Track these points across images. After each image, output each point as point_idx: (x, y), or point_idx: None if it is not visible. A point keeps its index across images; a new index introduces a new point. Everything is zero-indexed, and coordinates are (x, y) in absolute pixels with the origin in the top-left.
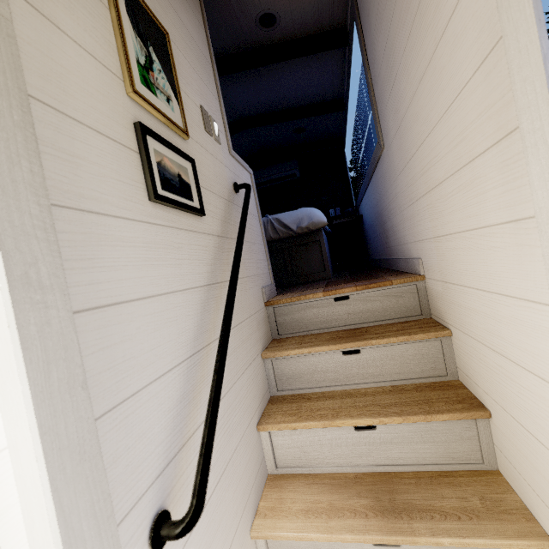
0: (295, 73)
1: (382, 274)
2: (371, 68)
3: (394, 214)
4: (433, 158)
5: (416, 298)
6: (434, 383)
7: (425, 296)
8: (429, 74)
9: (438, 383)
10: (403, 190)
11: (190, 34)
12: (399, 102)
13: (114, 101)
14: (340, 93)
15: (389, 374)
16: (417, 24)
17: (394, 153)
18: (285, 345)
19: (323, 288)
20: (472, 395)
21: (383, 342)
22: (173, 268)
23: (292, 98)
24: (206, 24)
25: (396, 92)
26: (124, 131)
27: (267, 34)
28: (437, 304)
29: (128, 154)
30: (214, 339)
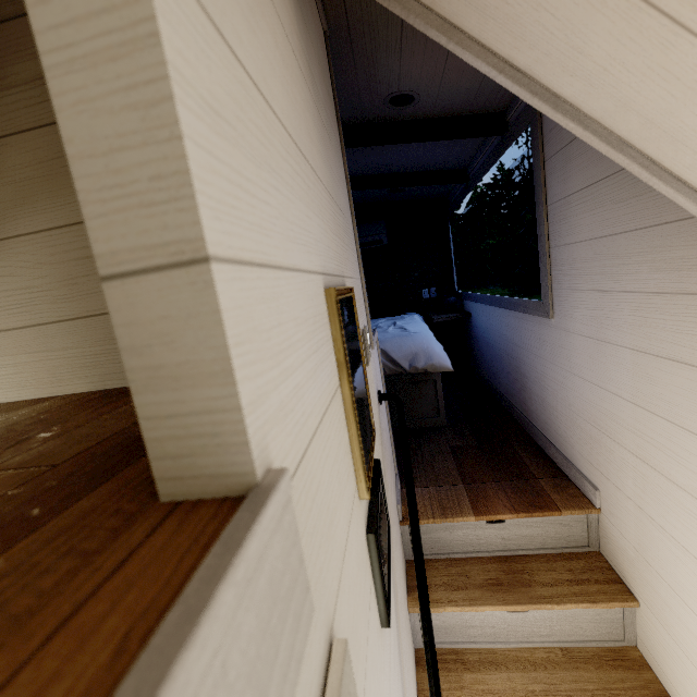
0: (415, 145)
1: (527, 460)
2: (553, 217)
3: (551, 393)
4: (669, 449)
5: (585, 528)
6: (610, 651)
7: (596, 528)
8: (696, 376)
9: (615, 652)
10: (583, 399)
11: (345, 218)
12: (609, 320)
13: (360, 543)
14: (465, 164)
15: (559, 635)
16: (690, 305)
17: (575, 347)
18: (431, 586)
19: (465, 491)
20: (661, 688)
21: (559, 608)
22: (393, 675)
23: (399, 165)
24: (346, 160)
25: (607, 305)
26: (367, 570)
27: (394, 111)
28: (619, 556)
29: (371, 601)
30: (405, 688)
